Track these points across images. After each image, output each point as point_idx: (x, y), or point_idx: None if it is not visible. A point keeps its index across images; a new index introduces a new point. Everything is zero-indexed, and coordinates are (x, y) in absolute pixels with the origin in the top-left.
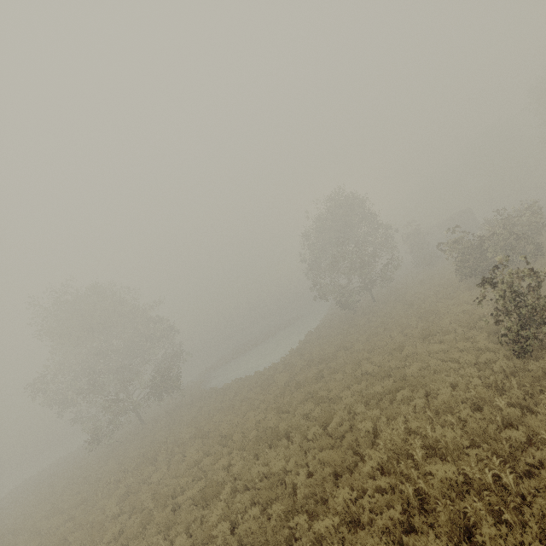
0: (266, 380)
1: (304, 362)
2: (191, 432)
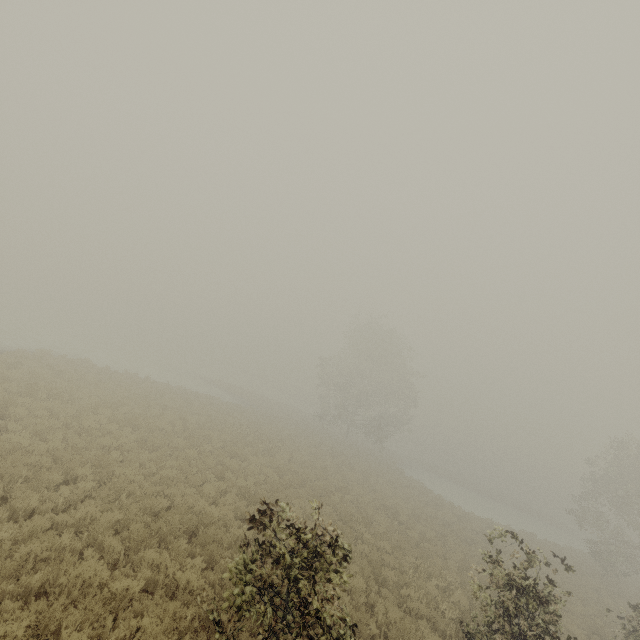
0: (436, 504)
1: (477, 528)
2: (362, 470)
